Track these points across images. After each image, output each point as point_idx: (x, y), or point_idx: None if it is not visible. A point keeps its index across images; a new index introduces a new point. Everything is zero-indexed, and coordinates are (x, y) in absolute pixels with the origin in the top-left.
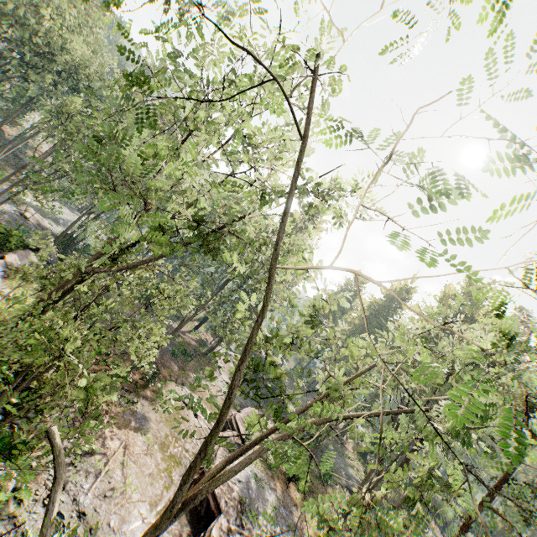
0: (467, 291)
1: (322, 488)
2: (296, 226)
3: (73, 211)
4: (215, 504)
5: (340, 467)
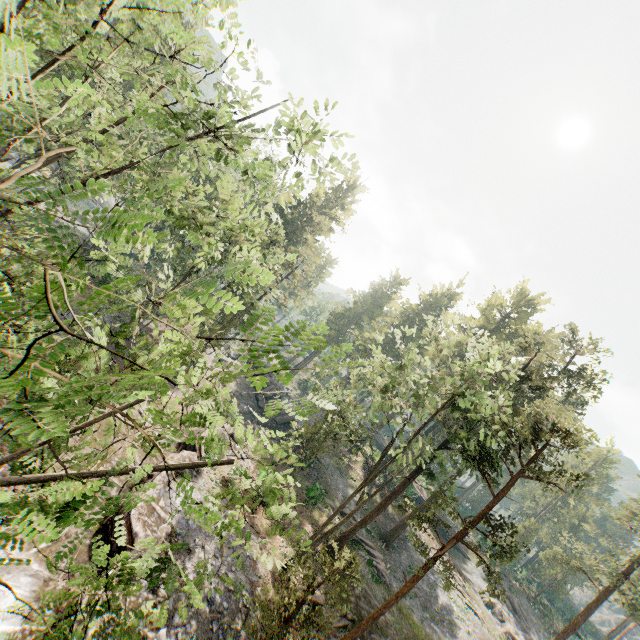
0: (517, 302)
1: (306, 512)
2: (313, 204)
3: (13, 161)
4: (129, 539)
5: (337, 489)
